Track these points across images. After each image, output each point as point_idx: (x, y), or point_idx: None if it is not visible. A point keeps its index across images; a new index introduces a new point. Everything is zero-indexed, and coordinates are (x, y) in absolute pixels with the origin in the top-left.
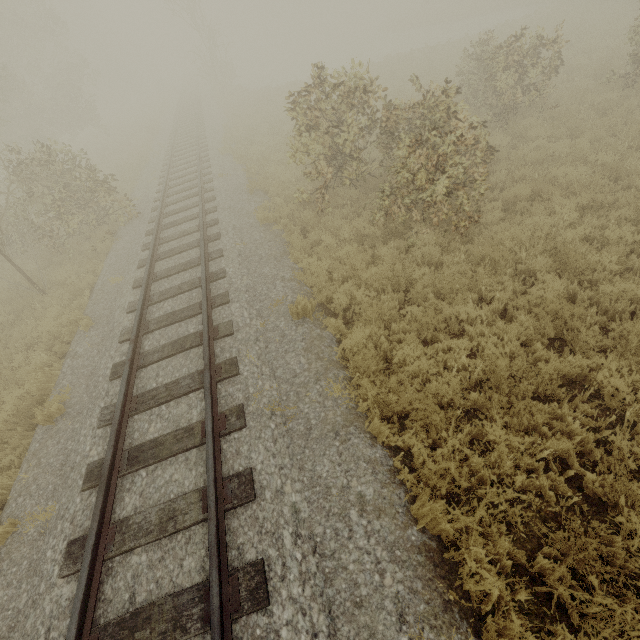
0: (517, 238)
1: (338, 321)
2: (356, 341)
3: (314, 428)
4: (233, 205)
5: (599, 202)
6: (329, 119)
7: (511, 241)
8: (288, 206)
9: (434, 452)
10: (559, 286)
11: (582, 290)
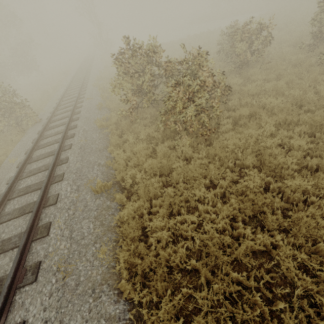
0: (236, 143)
1: (123, 195)
2: (128, 212)
3: (80, 284)
4: (89, 116)
5: (288, 121)
6: (133, 69)
7: (233, 145)
8: (115, 118)
9: (157, 311)
10: (257, 180)
11: (274, 181)
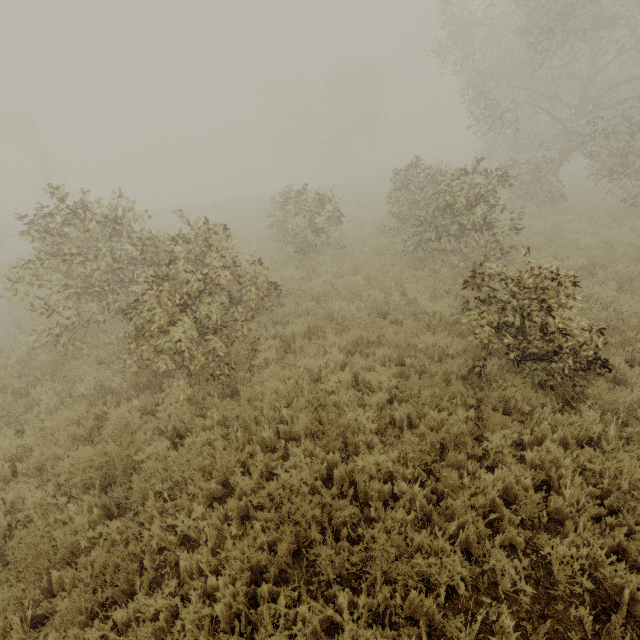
0: (277, 389)
1: None
2: None
3: None
4: None
5: (365, 339)
6: (72, 248)
7: (274, 392)
8: (21, 349)
9: None
10: (305, 465)
11: (340, 460)
